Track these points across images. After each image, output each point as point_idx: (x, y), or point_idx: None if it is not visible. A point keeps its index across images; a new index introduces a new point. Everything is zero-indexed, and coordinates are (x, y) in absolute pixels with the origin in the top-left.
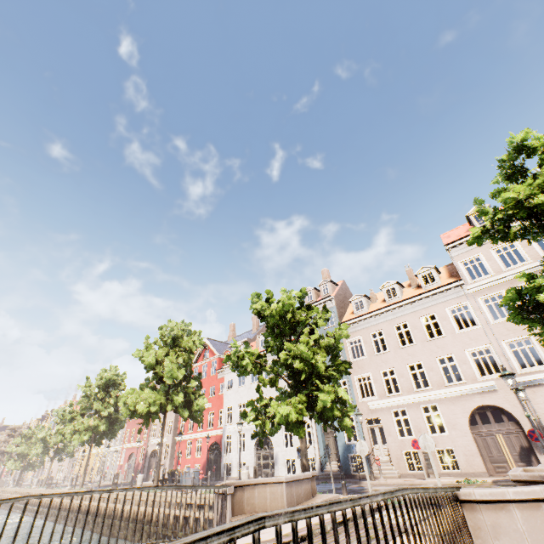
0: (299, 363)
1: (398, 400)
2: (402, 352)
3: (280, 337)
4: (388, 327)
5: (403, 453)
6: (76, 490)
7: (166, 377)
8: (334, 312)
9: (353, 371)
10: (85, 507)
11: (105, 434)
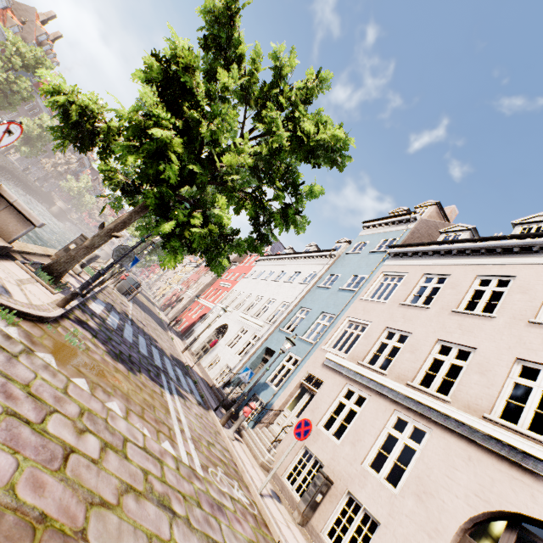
0: (152, 56)
1: (367, 375)
2: (451, 318)
3: (207, 77)
4: (464, 274)
5: (303, 449)
6: None
7: None
8: (401, 235)
9: (353, 309)
10: None
11: (155, 249)
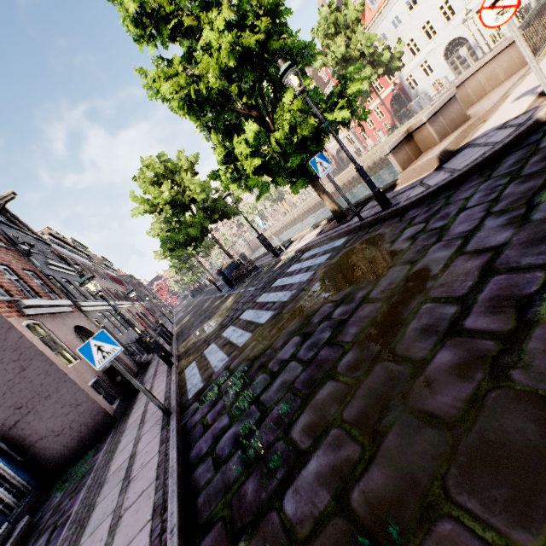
0: None
1: None
2: None
3: None
4: None
5: None
6: (326, 186)
7: (366, 50)
8: None
9: None
10: (346, 180)
11: None
